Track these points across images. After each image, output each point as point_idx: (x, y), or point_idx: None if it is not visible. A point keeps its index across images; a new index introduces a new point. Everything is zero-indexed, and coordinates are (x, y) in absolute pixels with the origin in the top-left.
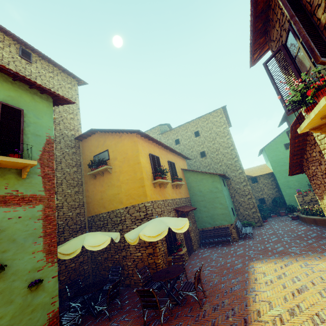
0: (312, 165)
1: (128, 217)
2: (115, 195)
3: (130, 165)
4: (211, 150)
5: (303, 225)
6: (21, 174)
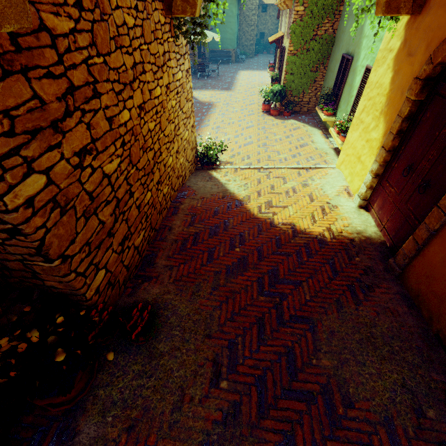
0: None
1: None
2: None
3: None
4: None
5: None
6: None
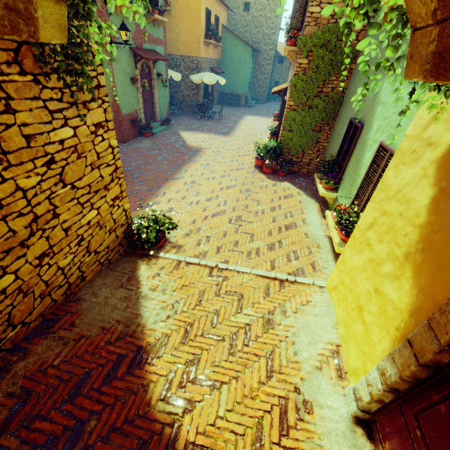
0: None
1: (182, 64)
2: (173, 41)
3: (190, 17)
4: (257, 5)
5: None
6: (158, 25)
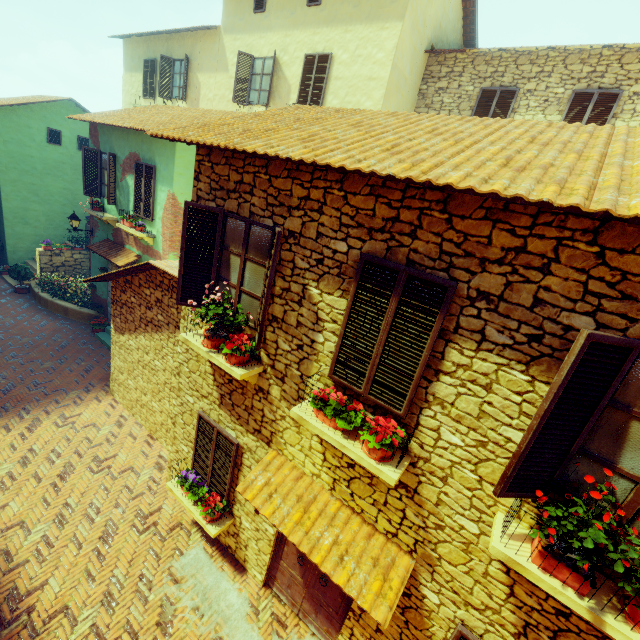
0: (134, 296)
1: None
2: None
3: None
4: None
5: (43, 316)
6: None
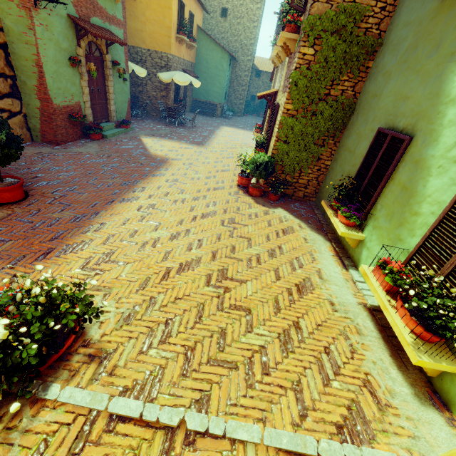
0: None
1: (149, 60)
2: (138, 31)
3: (160, 5)
4: (235, 12)
5: None
6: None
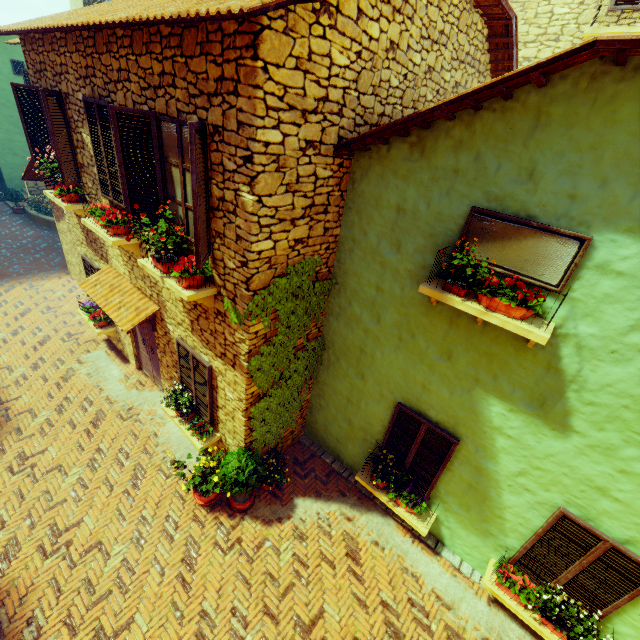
0: None
1: None
2: None
3: None
4: None
5: (32, 228)
6: None
